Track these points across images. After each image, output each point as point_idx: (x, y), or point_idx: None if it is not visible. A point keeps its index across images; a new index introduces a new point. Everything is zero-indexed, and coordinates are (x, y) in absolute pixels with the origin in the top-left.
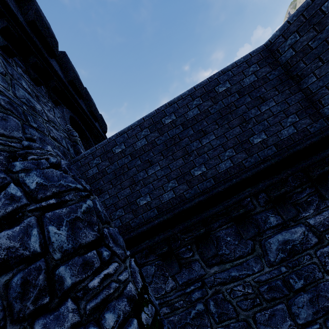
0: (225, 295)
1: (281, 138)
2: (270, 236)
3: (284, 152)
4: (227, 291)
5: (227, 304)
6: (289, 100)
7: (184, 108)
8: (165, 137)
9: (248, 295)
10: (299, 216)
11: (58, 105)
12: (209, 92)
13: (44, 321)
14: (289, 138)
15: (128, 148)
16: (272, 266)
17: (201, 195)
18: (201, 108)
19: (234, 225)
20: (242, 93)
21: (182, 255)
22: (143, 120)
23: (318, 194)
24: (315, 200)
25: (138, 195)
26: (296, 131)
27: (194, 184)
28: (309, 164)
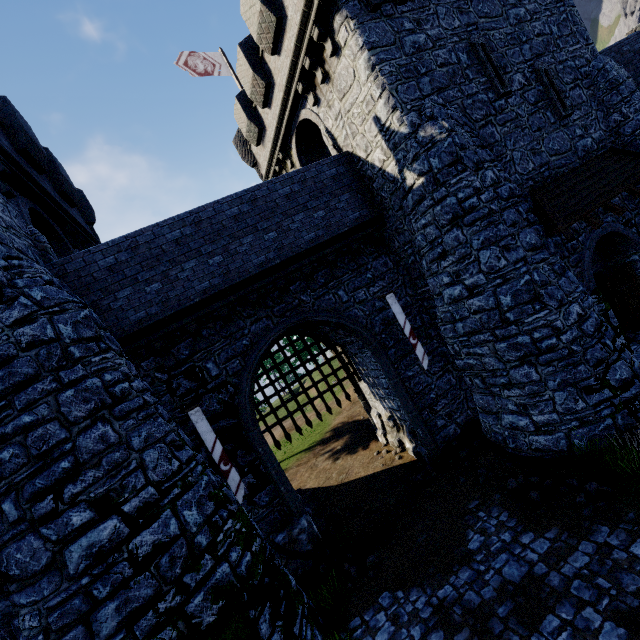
0: None
1: None
2: None
3: None
4: None
5: None
6: None
7: (611, 55)
8: None
9: None
10: None
11: None
12: (624, 48)
13: None
14: None
15: None
16: None
17: None
18: (620, 56)
19: None
20: None
21: None
22: None
23: None
24: None
25: None
26: None
27: None
28: None
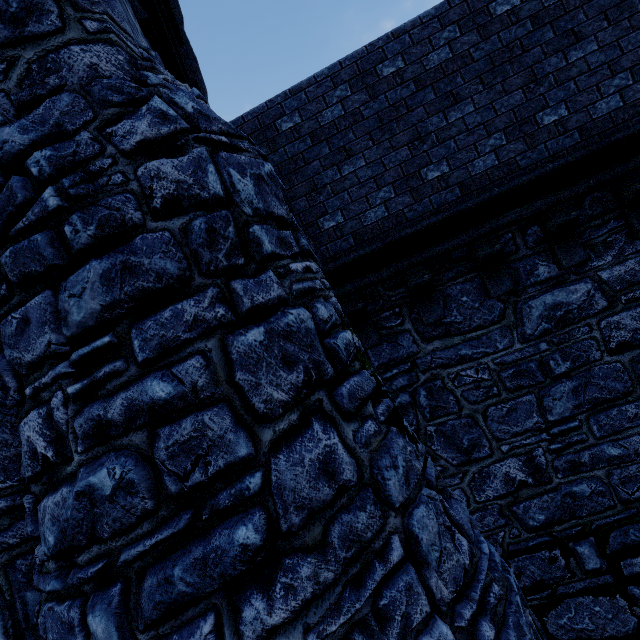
0: (445, 383)
1: (594, 116)
2: (533, 296)
3: (592, 143)
4: (450, 376)
5: (447, 395)
6: (624, 42)
7: (423, 45)
8: (380, 104)
9: (482, 382)
10: (587, 266)
11: (148, 35)
12: (477, 15)
13: (243, 282)
14: (607, 117)
15: (307, 122)
16: (526, 342)
17: (434, 215)
18: (456, 48)
19: (477, 278)
20: (540, 21)
21: (383, 323)
22: (339, 66)
23: (628, 231)
24: (620, 241)
25: (321, 211)
26: (622, 105)
27: (423, 196)
28: (628, 170)
